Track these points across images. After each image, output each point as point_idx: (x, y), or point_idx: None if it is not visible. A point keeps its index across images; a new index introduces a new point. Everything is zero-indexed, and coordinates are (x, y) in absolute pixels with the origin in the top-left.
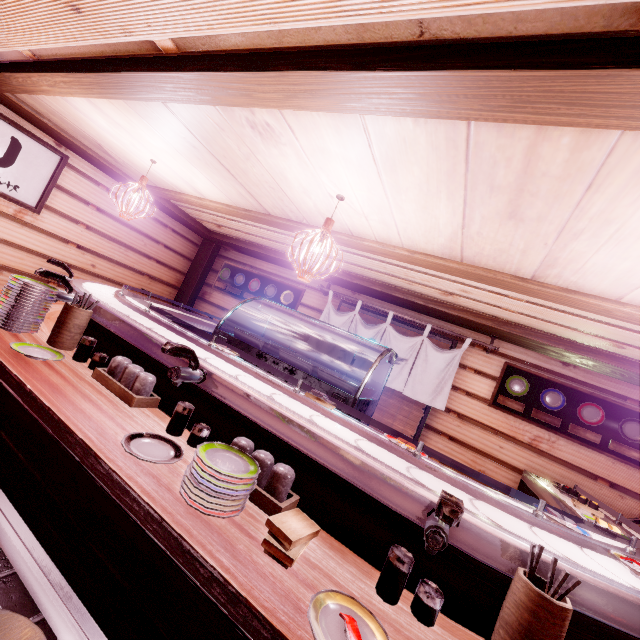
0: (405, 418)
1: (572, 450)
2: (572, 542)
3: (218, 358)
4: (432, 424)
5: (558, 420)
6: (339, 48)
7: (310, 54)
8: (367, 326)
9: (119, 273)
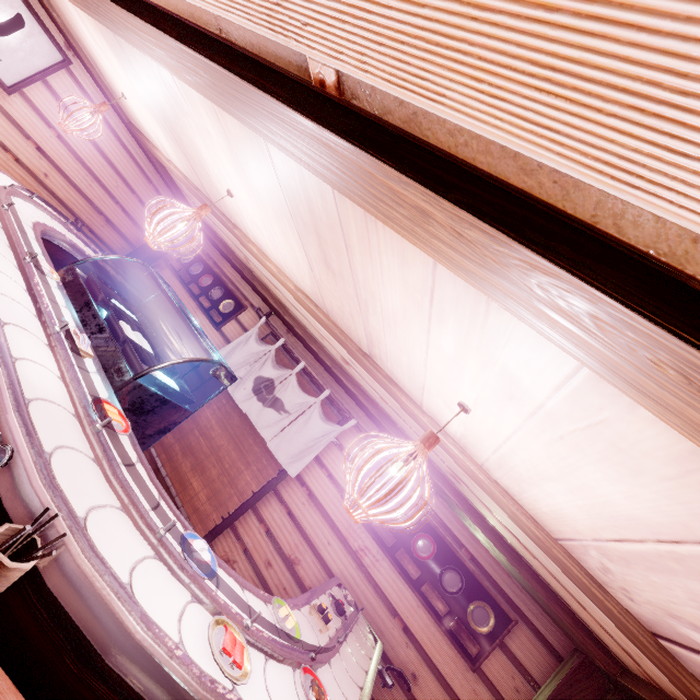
0: (258, 471)
1: (390, 576)
2: (173, 574)
3: (17, 270)
4: (281, 490)
5: (393, 539)
6: (185, 22)
7: (168, 18)
8: (276, 365)
9: (73, 198)
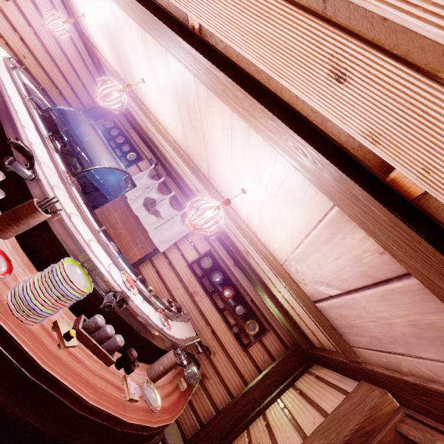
0: (142, 248)
1: (208, 306)
2: (103, 248)
3: (22, 103)
4: (154, 260)
5: (212, 288)
6: None
7: None
8: (158, 192)
9: (40, 74)
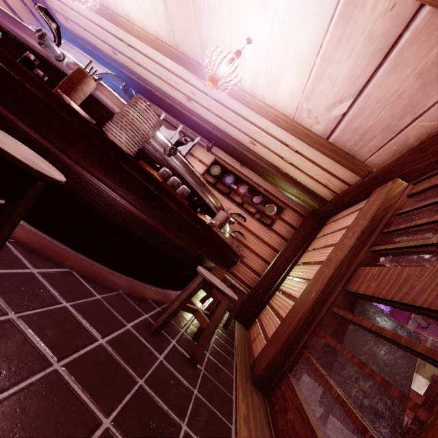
0: None
1: (228, 205)
2: None
3: None
4: None
5: (227, 190)
6: None
7: None
8: None
9: None
